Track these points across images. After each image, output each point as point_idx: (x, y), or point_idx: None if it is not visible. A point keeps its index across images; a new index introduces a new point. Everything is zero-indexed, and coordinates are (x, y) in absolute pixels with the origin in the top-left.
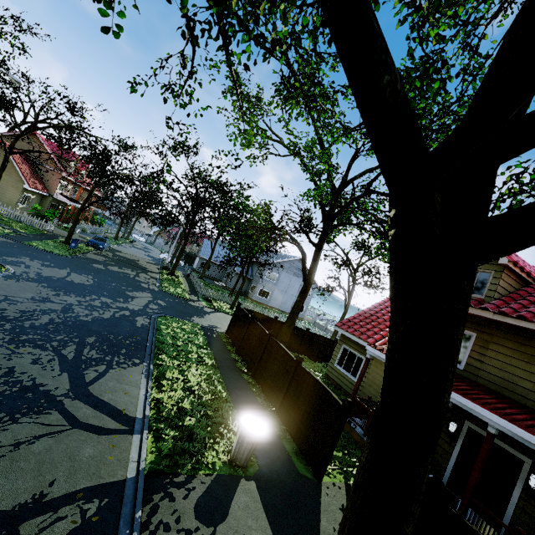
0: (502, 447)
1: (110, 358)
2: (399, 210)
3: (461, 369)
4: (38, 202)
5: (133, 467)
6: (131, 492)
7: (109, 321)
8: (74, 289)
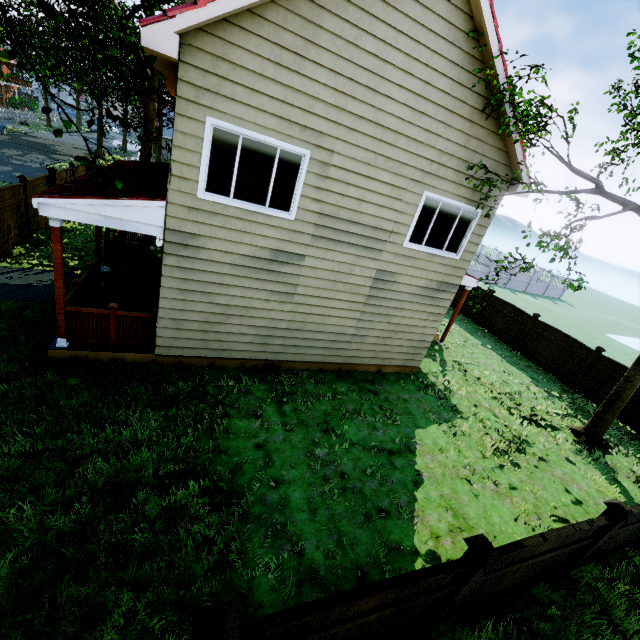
0: None
1: None
2: None
3: None
4: None
5: None
6: None
7: None
8: None
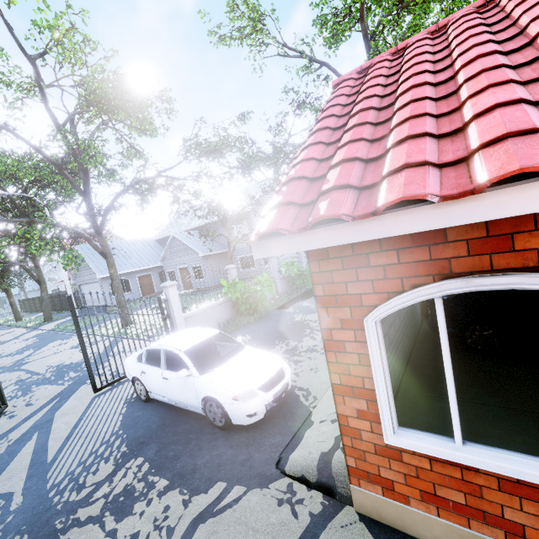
0: None
1: None
2: None
3: None
4: None
5: None
6: None
7: None
8: None
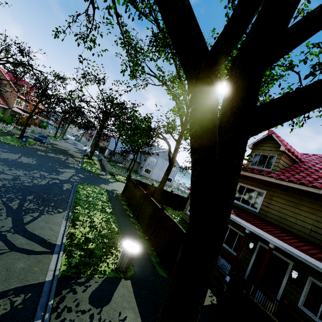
0: (278, 256)
1: (43, 208)
2: (193, 94)
3: (257, 212)
4: (2, 112)
5: (50, 274)
6: (47, 289)
7: (44, 186)
8: (22, 166)
